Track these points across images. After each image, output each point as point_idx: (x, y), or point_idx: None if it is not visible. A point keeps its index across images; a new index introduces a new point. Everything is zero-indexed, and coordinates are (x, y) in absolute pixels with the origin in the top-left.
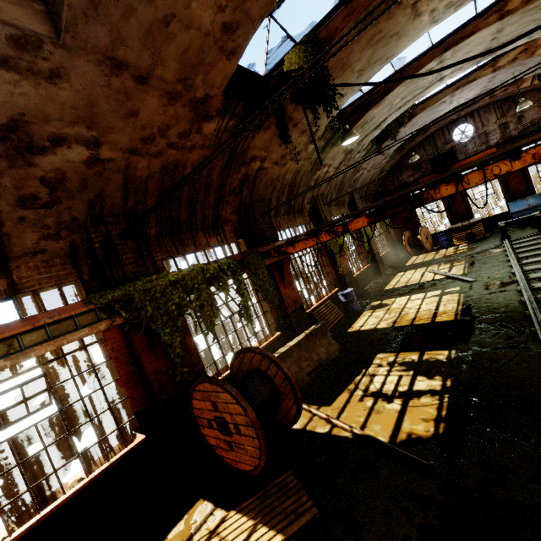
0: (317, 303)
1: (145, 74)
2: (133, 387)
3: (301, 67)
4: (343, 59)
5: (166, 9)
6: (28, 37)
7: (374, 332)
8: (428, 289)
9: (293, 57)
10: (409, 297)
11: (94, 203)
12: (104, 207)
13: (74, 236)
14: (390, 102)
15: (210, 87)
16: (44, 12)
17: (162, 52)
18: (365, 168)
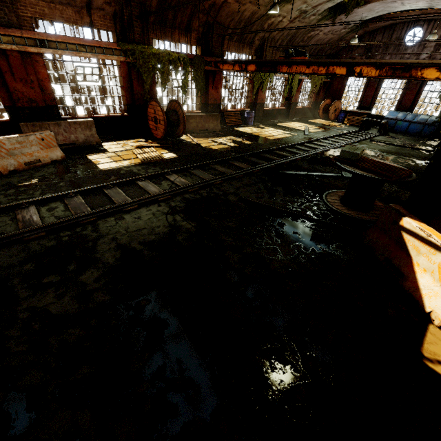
0: (230, 110)
1: None
2: (128, 93)
3: None
4: None
5: None
6: None
7: (241, 132)
8: (288, 130)
9: None
10: (276, 130)
11: None
12: None
13: (117, 7)
14: None
15: None
16: None
17: None
18: (322, 30)
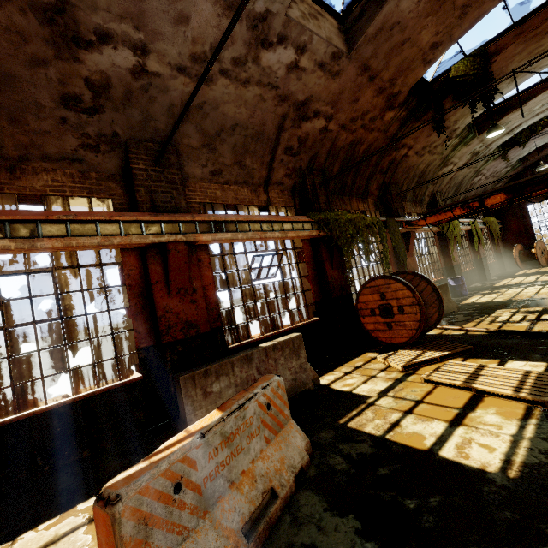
0: None
1: (375, 75)
2: (315, 285)
3: (467, 73)
4: (502, 68)
5: (407, 35)
6: (339, 53)
7: (489, 302)
8: (546, 284)
9: (461, 66)
10: (524, 288)
11: (312, 159)
12: (315, 163)
13: (297, 179)
14: (529, 108)
15: (404, 86)
16: (344, 39)
17: (391, 62)
18: (484, 174)
